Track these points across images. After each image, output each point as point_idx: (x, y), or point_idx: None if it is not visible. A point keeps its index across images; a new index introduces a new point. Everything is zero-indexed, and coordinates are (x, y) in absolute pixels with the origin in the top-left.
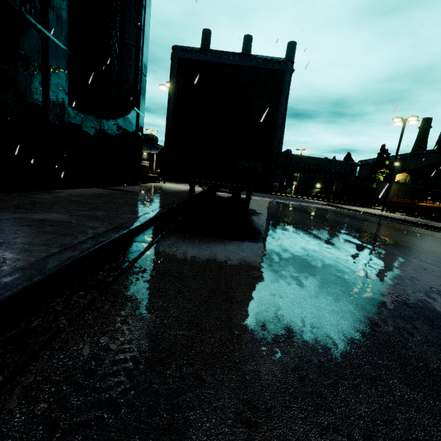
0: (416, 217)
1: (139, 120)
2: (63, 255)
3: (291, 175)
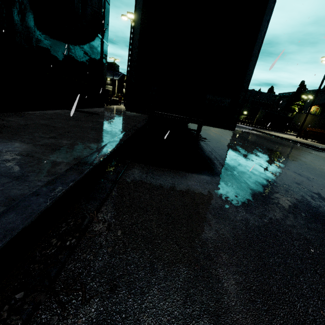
0: (324, 144)
1: (103, 47)
2: None
3: None
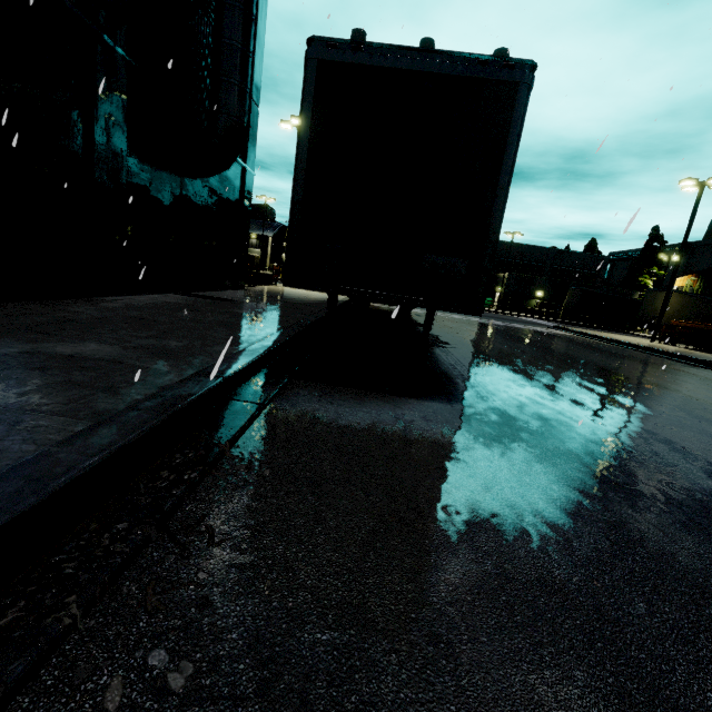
0: None
1: (246, 180)
2: (92, 441)
3: (494, 275)
